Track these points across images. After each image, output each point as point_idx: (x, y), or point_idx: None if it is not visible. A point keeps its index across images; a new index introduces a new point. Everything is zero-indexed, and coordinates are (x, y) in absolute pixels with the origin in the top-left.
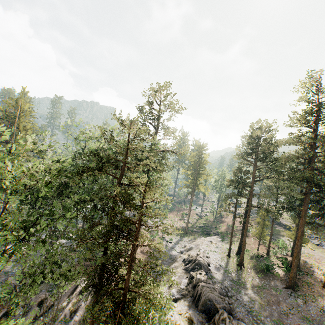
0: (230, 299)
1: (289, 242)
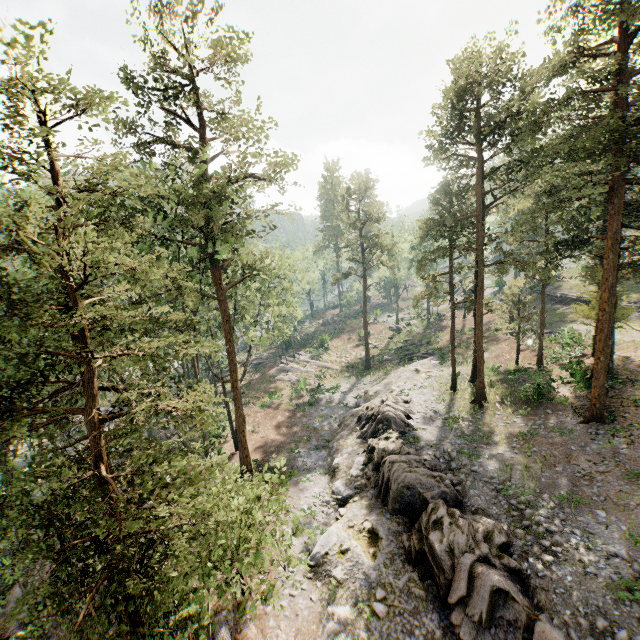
0: (457, 474)
1: (586, 330)
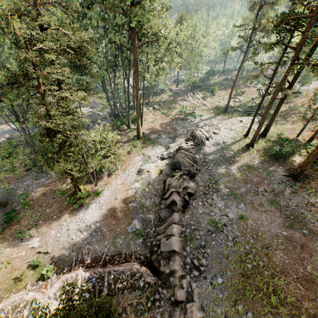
0: (202, 167)
1: None
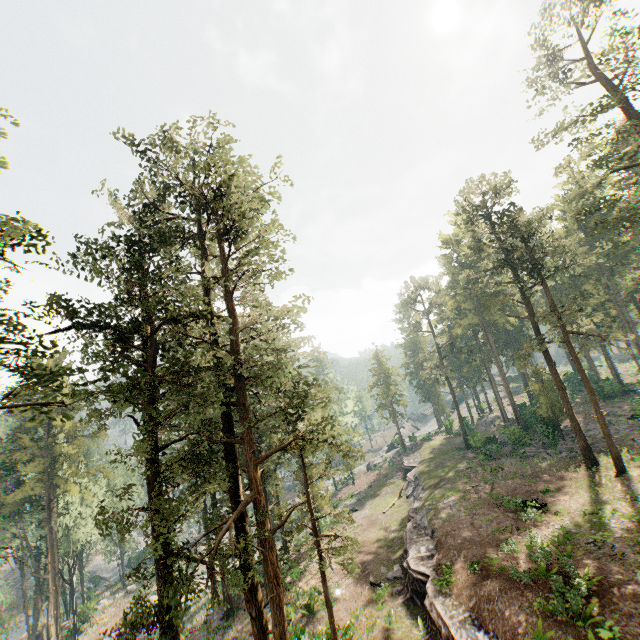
0: None
1: None
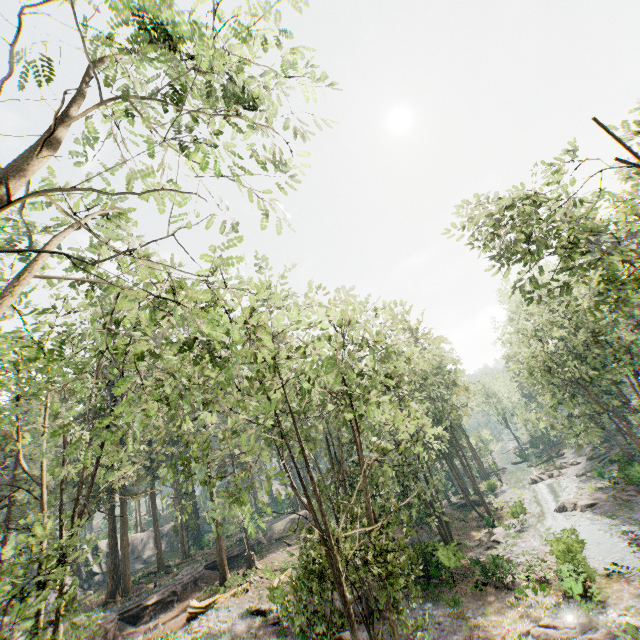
0: None
1: None
